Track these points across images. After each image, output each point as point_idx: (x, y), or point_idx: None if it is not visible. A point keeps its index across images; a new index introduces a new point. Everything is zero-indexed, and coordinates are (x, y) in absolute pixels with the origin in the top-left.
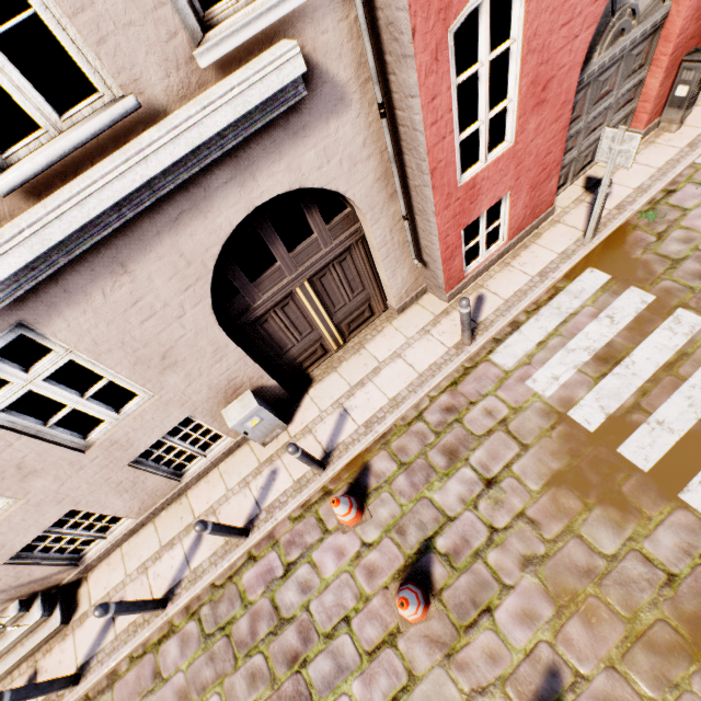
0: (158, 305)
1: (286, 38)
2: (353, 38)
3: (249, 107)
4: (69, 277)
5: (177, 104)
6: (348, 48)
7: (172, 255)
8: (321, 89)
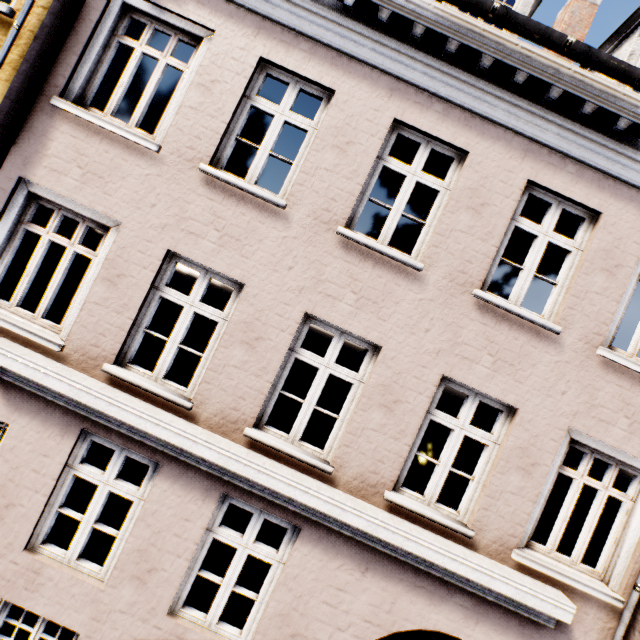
0: (344, 605)
1: (562, 591)
2: (600, 633)
3: (522, 600)
4: (345, 541)
5: (484, 553)
6: (593, 634)
7: (389, 595)
8: (560, 632)
